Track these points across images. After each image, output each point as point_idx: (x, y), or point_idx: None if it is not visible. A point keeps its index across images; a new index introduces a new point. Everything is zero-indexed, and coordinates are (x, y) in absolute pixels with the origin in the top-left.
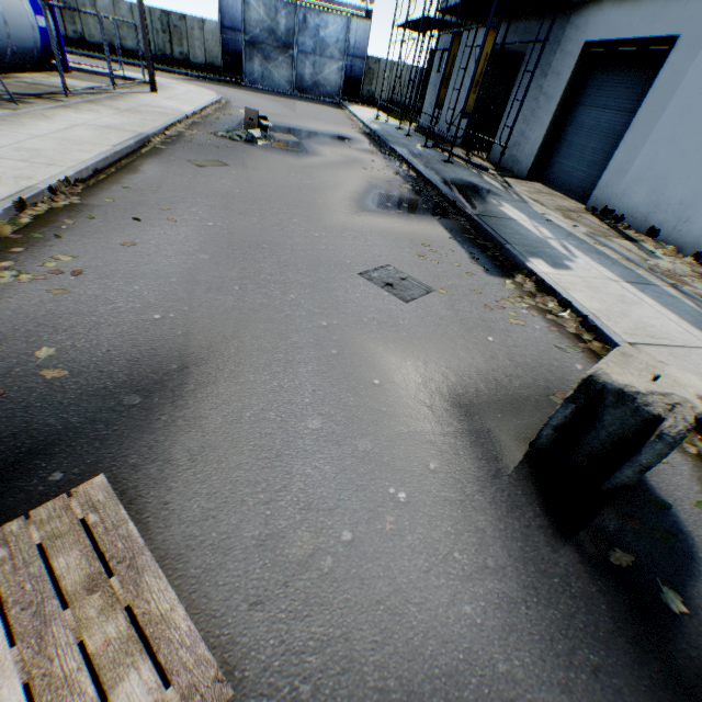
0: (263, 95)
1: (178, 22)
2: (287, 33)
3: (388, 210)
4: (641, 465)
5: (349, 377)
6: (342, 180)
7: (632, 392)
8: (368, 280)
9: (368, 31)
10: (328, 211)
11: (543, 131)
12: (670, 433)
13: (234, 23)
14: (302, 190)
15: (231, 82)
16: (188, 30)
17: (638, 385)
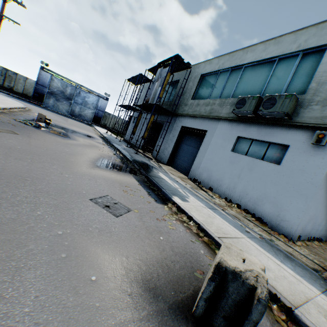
0: (52, 112)
1: (12, 74)
2: (70, 94)
3: (109, 168)
4: (254, 321)
5: (72, 277)
6: (87, 152)
7: (239, 270)
8: (95, 203)
9: (106, 103)
10: (76, 164)
11: (171, 149)
12: (263, 297)
13: (44, 83)
14: (63, 153)
15: (36, 103)
16: (17, 78)
17: (240, 266)
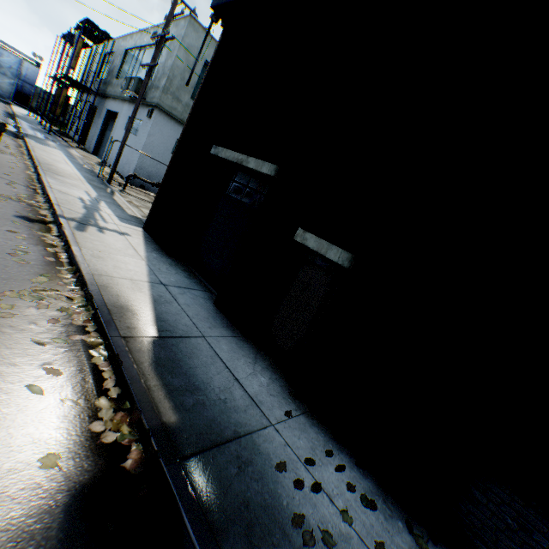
0: None
1: None
2: None
3: None
4: None
5: None
6: None
7: None
8: None
9: (38, 73)
10: None
11: (98, 136)
12: None
13: None
14: None
15: None
16: None
17: None
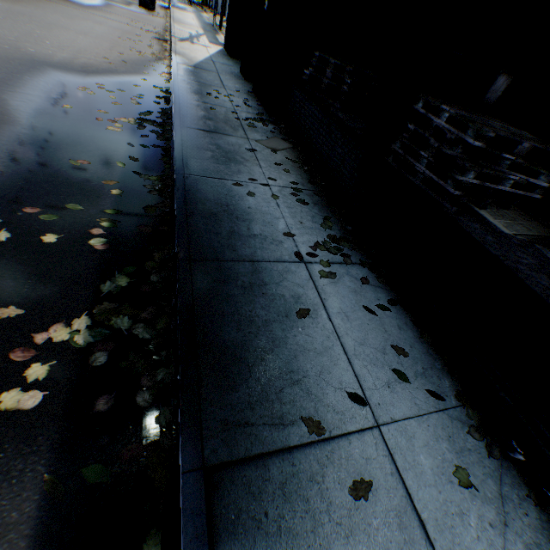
0: None
1: None
2: None
3: None
4: None
5: None
6: None
7: None
8: None
9: None
10: None
11: None
12: None
13: None
14: None
15: None
16: None
17: None
